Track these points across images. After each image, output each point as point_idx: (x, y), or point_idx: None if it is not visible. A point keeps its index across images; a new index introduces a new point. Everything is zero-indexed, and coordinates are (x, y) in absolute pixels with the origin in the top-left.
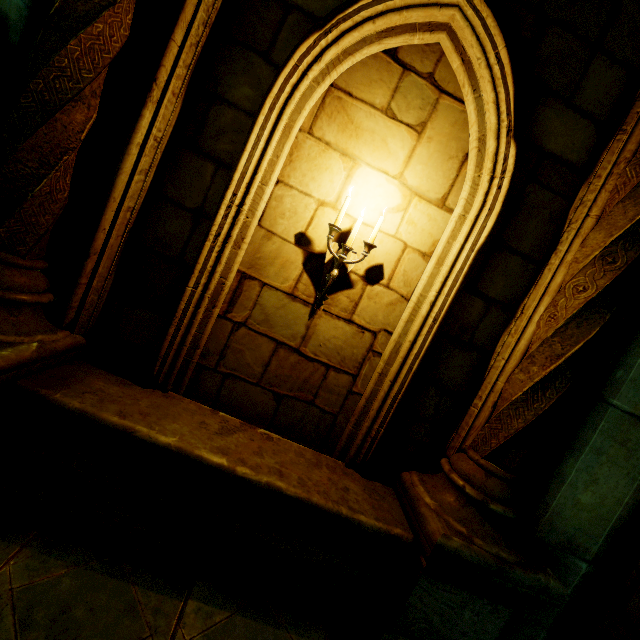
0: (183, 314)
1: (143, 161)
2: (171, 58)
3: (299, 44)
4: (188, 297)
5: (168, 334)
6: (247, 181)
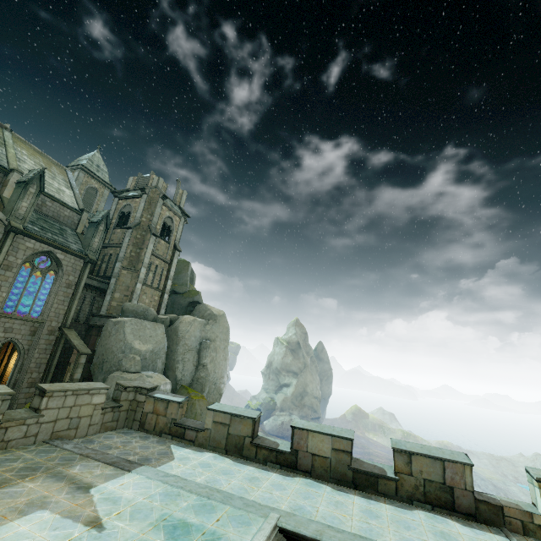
0: (4, 380)
1: (3, 367)
2: (6, 358)
3: (15, 352)
4: (4, 378)
5: (2, 383)
6: (11, 365)
